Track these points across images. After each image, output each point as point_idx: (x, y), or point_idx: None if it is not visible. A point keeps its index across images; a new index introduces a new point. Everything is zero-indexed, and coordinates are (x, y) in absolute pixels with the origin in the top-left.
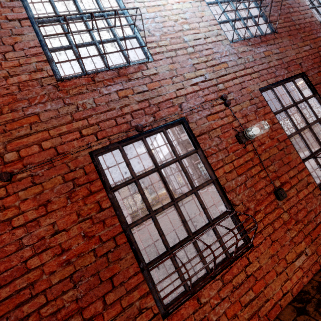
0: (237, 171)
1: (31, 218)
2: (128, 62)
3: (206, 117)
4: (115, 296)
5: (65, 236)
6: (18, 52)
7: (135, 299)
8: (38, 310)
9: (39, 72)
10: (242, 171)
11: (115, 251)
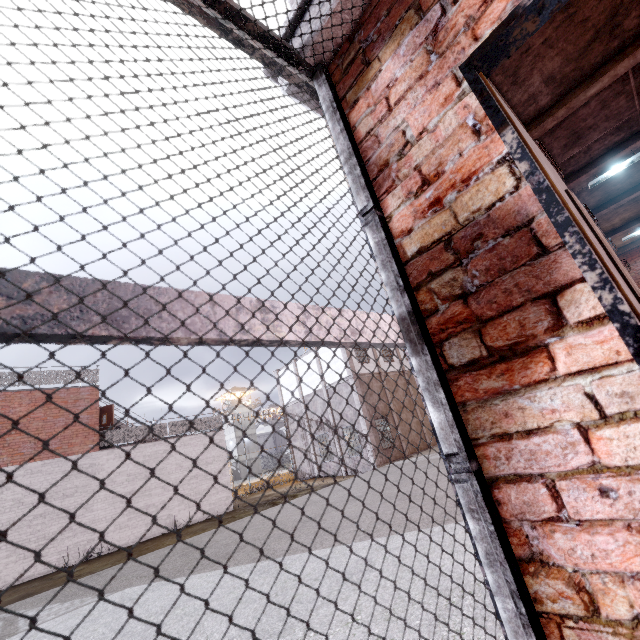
0: None
1: None
2: None
3: None
4: None
5: None
6: None
7: None
8: None
9: None
10: None
11: None
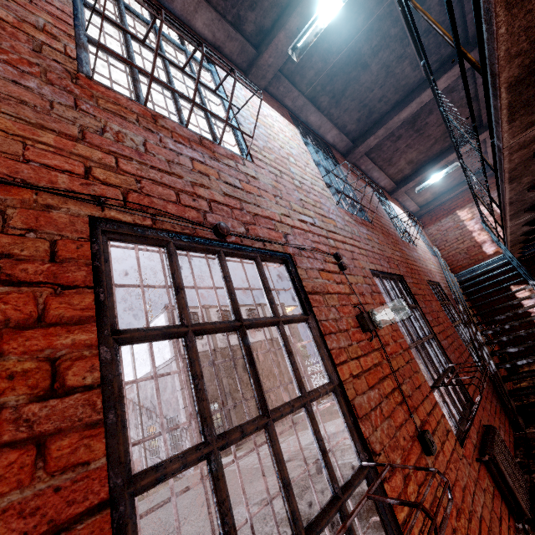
0: (367, 379)
1: None
2: (217, 141)
3: (319, 270)
4: None
5: None
6: None
7: None
8: None
9: (44, 35)
10: (372, 381)
11: None
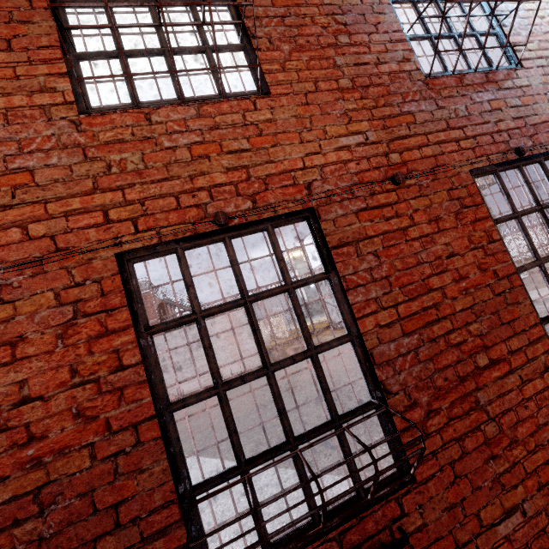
0: None
1: (424, 233)
2: (493, 66)
3: None
4: (517, 344)
5: (459, 263)
6: (382, 35)
7: (538, 354)
8: (445, 335)
9: (406, 63)
10: None
11: (510, 293)
